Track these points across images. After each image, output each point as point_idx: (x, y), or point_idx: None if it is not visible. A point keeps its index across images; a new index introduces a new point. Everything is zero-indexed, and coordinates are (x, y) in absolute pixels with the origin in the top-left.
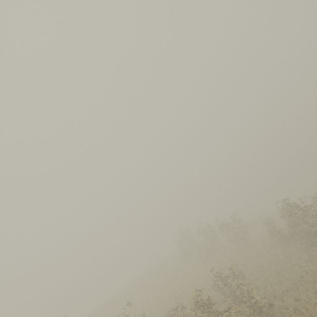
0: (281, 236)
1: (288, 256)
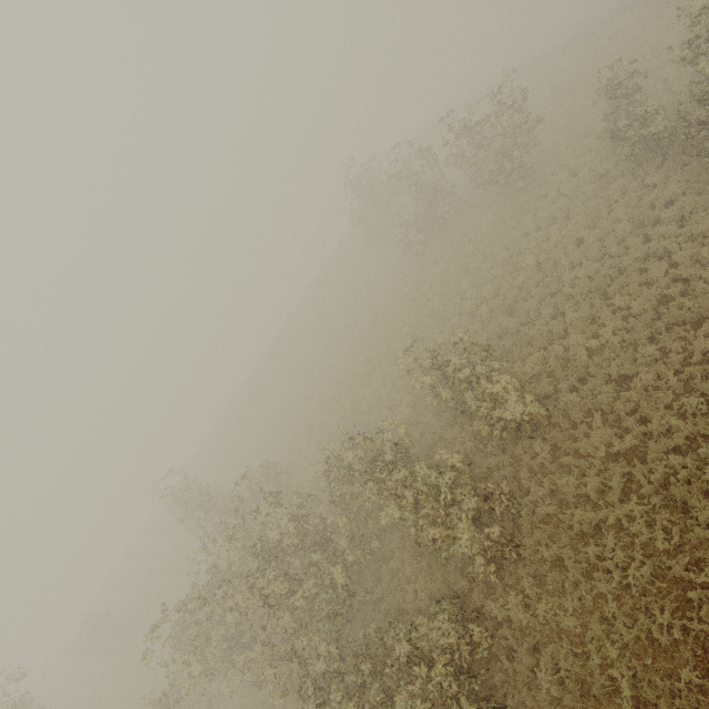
0: (645, 138)
1: (645, 219)
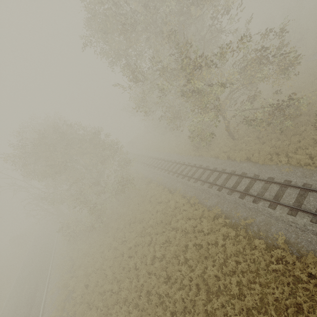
0: None
1: None
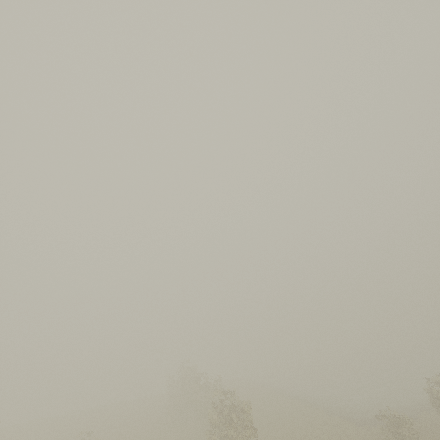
0: None
1: None
